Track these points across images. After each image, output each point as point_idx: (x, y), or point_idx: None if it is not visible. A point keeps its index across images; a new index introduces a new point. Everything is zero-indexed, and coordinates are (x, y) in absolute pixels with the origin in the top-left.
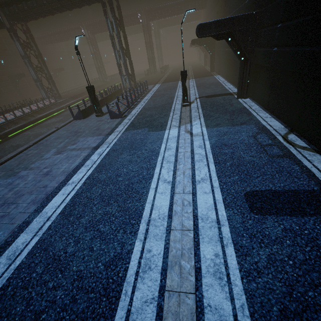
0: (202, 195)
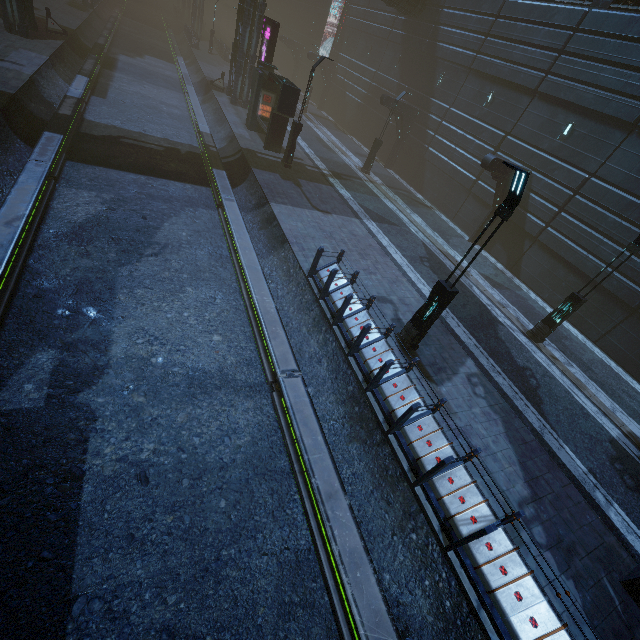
0: None
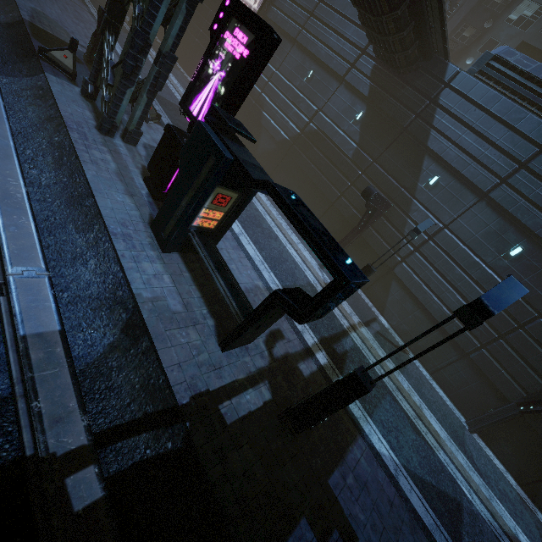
0: (174, 80)
